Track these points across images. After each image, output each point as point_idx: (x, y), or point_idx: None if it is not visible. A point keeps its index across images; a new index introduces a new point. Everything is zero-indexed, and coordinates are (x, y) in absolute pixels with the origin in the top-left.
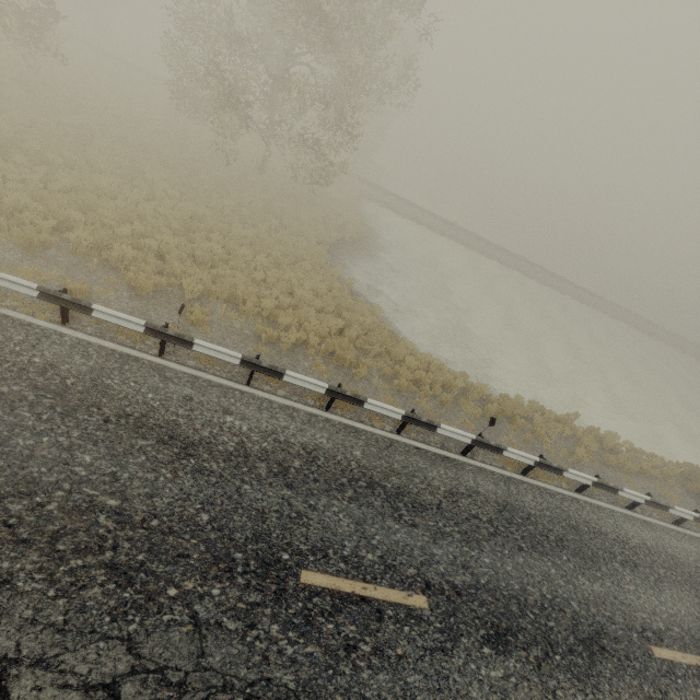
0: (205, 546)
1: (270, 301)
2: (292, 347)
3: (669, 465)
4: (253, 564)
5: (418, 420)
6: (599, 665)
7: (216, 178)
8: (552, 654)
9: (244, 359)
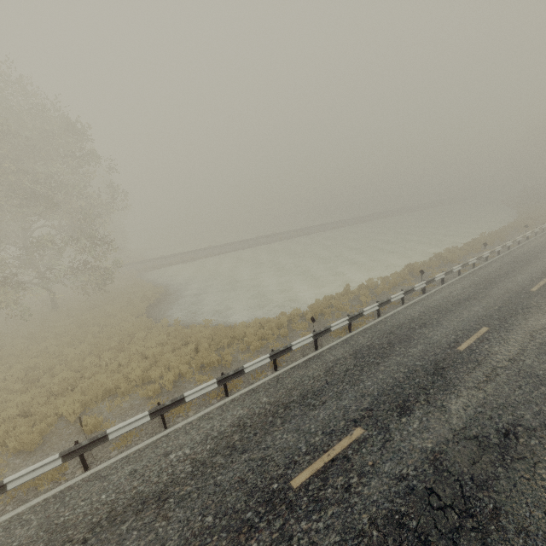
0: (224, 532)
1: (136, 371)
2: (174, 384)
3: (401, 272)
4: (261, 510)
5: (279, 352)
6: (448, 376)
7: (23, 337)
8: (428, 391)
9: (151, 412)
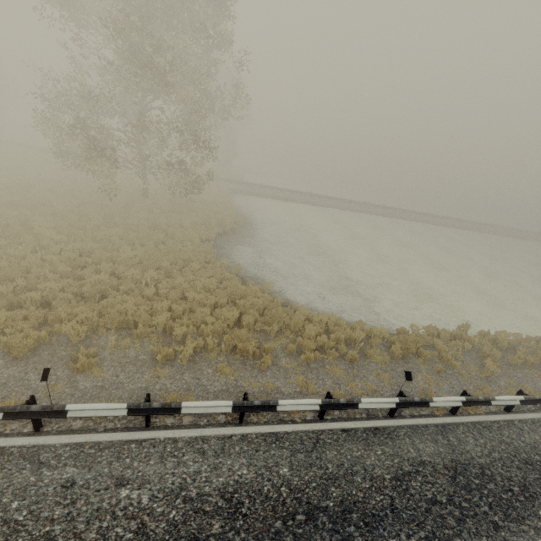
0: None
1: (161, 316)
2: (193, 356)
3: None
4: None
5: (336, 403)
6: None
7: (104, 214)
8: None
9: (130, 407)
